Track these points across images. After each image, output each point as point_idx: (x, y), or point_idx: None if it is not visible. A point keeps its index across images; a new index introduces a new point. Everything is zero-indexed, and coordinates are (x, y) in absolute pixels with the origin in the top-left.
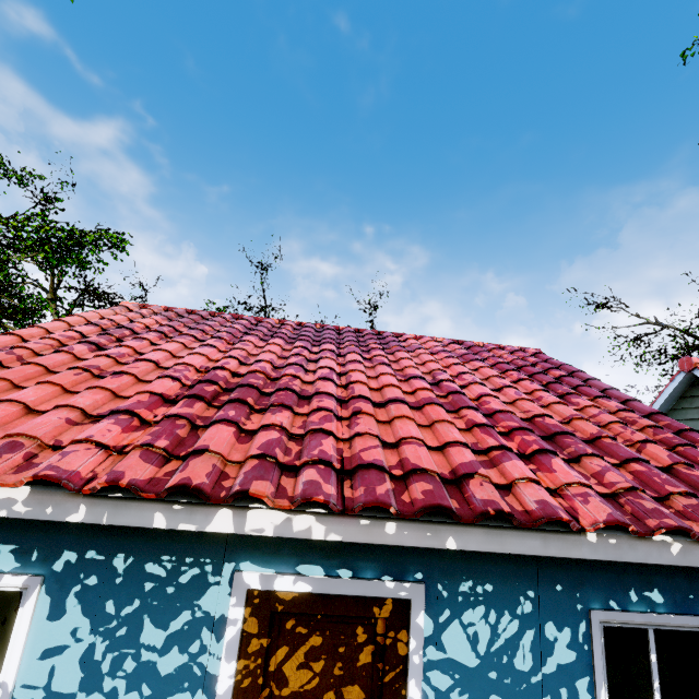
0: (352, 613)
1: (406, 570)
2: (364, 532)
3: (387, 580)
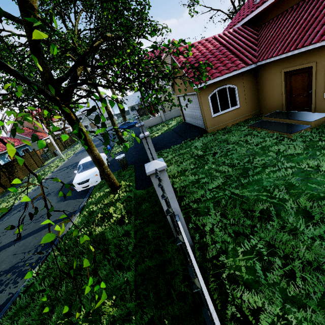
0: None
1: None
2: None
3: None
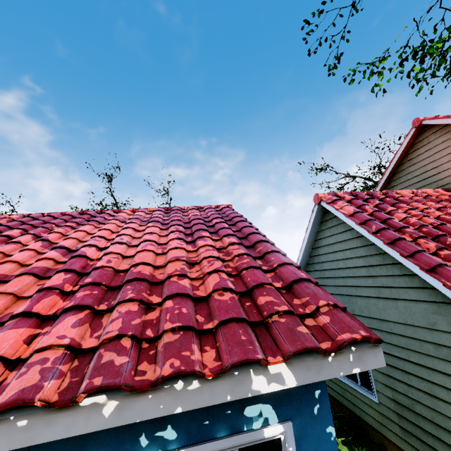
0: None
1: None
2: None
3: None
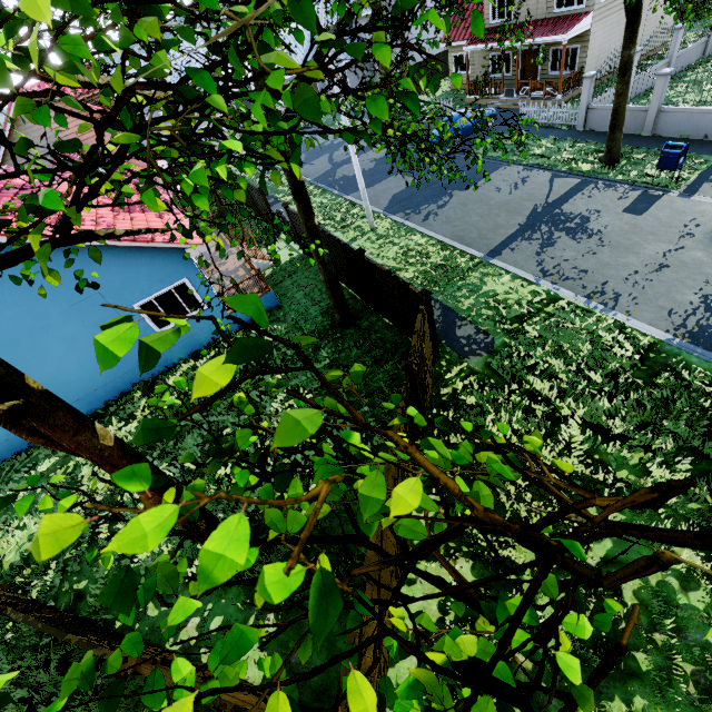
0: None
1: None
2: None
3: None
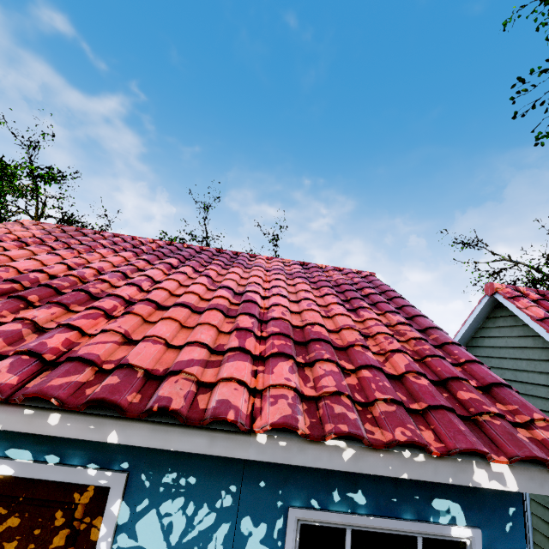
0: (52, 497)
1: (114, 459)
2: (25, 421)
3: (92, 468)
